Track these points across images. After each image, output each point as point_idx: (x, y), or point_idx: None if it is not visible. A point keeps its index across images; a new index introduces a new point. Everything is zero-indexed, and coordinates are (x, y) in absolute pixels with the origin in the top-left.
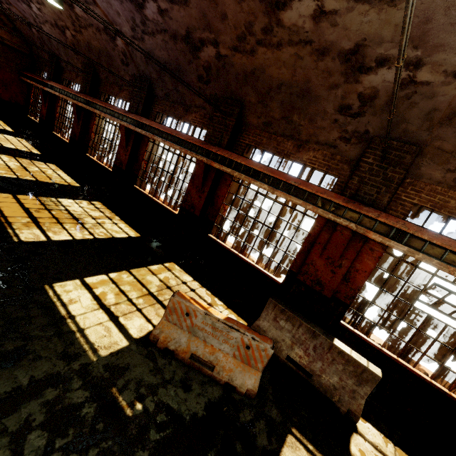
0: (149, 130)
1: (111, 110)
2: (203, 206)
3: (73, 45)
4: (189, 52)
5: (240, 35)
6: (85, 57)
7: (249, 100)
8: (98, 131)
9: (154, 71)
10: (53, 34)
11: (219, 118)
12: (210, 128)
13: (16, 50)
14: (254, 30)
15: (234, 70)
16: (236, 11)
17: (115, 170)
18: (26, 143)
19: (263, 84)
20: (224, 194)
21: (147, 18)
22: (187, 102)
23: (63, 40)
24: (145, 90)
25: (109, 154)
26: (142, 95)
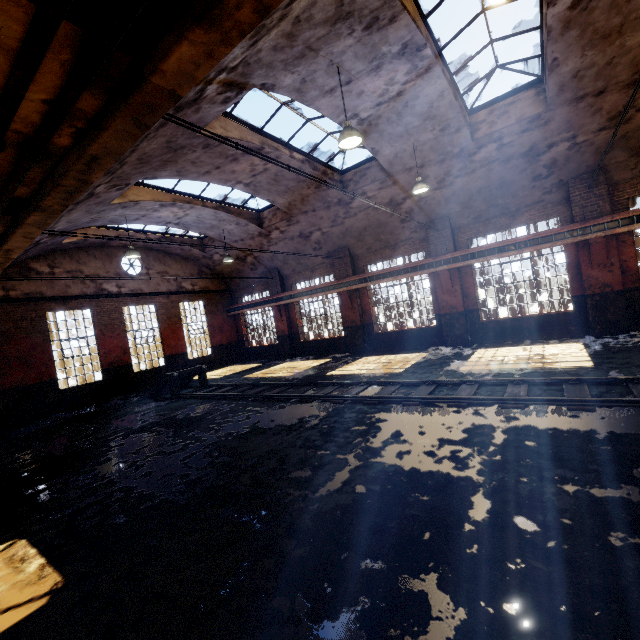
0: (486, 254)
1: (410, 267)
2: (620, 278)
3: (316, 243)
4: (524, 163)
5: (613, 116)
6: (333, 246)
7: (614, 162)
8: (372, 304)
9: (457, 206)
10: (284, 248)
11: (582, 195)
12: (574, 209)
13: (219, 291)
14: (635, 104)
15: (593, 147)
16: (618, 100)
17: (448, 319)
18: (300, 361)
19: (637, 139)
20: (633, 254)
21: (472, 162)
22: (512, 208)
23: (298, 247)
24: (447, 227)
25: (412, 314)
26: (444, 234)
